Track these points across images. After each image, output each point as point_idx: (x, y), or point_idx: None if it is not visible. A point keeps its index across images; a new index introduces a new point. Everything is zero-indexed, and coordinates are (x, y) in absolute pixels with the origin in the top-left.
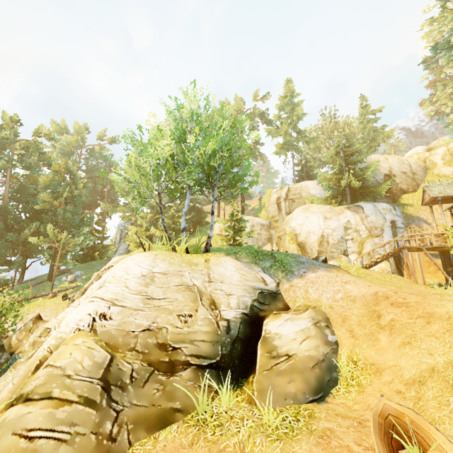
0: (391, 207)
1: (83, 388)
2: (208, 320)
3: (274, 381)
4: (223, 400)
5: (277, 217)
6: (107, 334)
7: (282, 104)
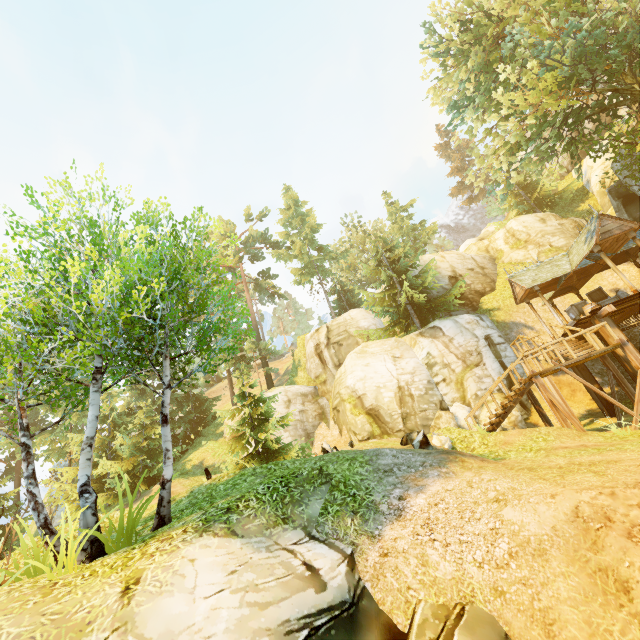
0: (476, 318)
1: None
2: None
3: None
4: None
5: (323, 376)
6: None
7: (287, 218)
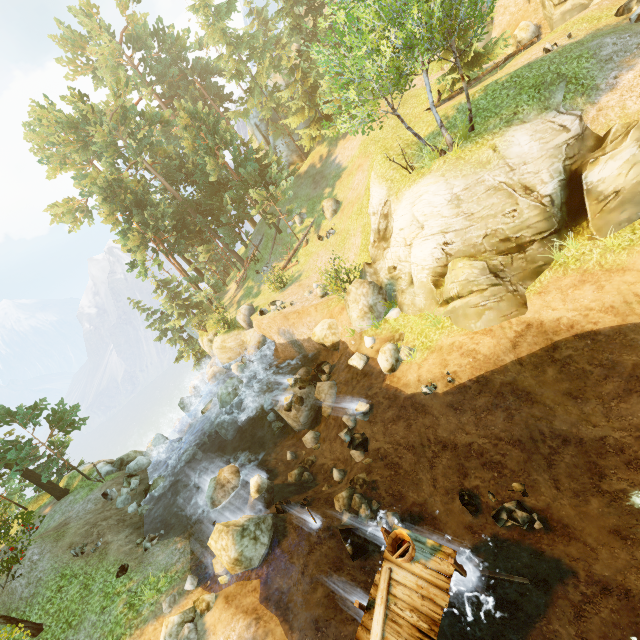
0: None
1: (486, 282)
2: (533, 206)
3: (608, 218)
4: (570, 248)
5: None
6: (460, 252)
7: None
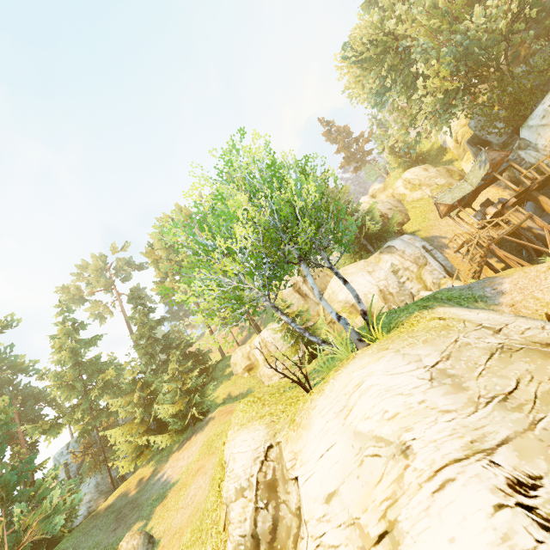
0: (412, 236)
1: None
2: None
3: None
4: None
5: (305, 306)
6: None
7: None
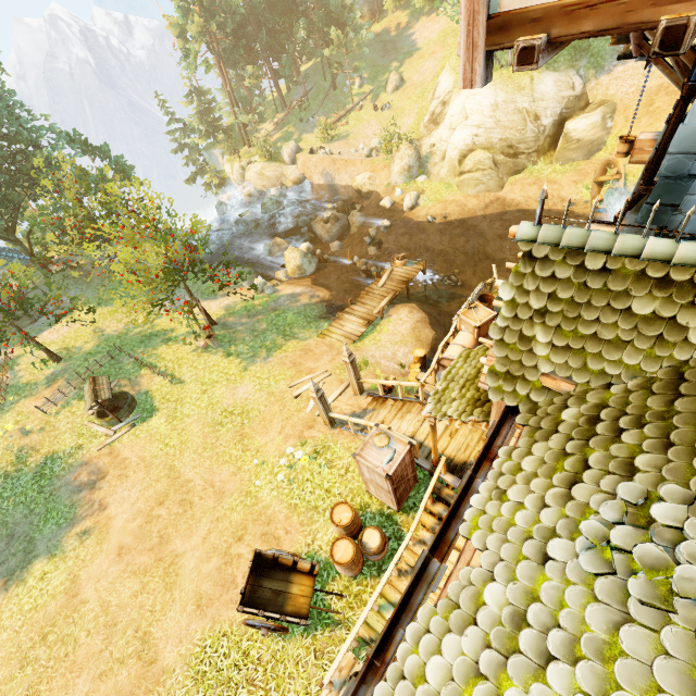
0: None
1: (488, 167)
2: (533, 130)
3: (564, 154)
4: (539, 165)
5: None
6: (482, 145)
7: None
